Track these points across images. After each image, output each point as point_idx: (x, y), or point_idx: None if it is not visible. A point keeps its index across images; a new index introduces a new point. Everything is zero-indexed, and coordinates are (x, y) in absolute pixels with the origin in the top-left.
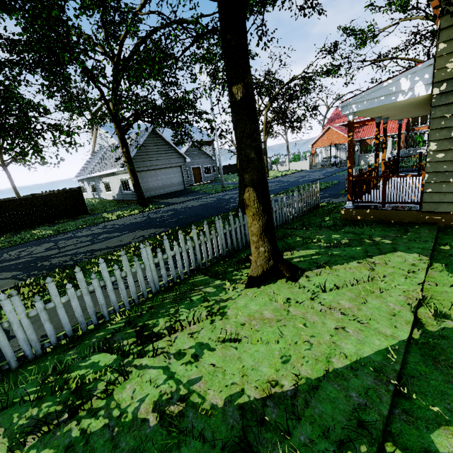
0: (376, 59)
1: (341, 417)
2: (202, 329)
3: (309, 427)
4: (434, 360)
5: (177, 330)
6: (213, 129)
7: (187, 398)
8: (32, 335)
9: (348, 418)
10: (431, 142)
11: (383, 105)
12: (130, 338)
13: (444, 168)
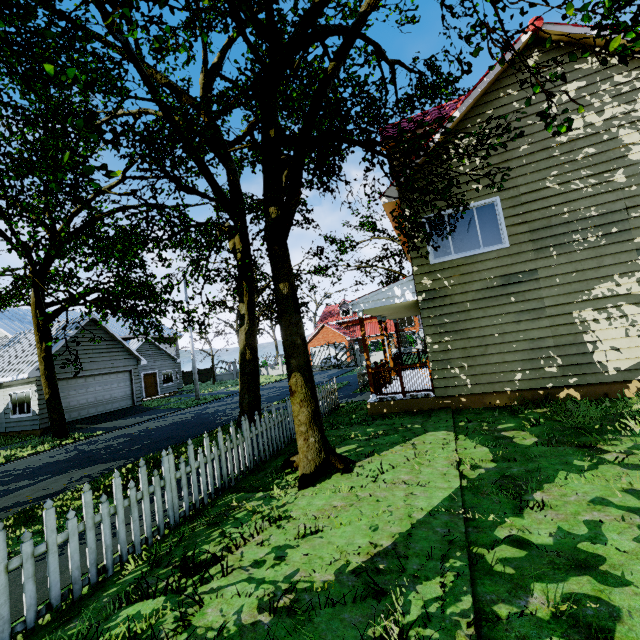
0: (360, 266)
1: (436, 545)
2: (271, 535)
3: (417, 559)
4: (481, 493)
5: (239, 546)
6: (192, 321)
7: (295, 585)
8: (3, 608)
9: (441, 543)
10: (427, 336)
11: (385, 306)
12: (172, 576)
13: (441, 356)
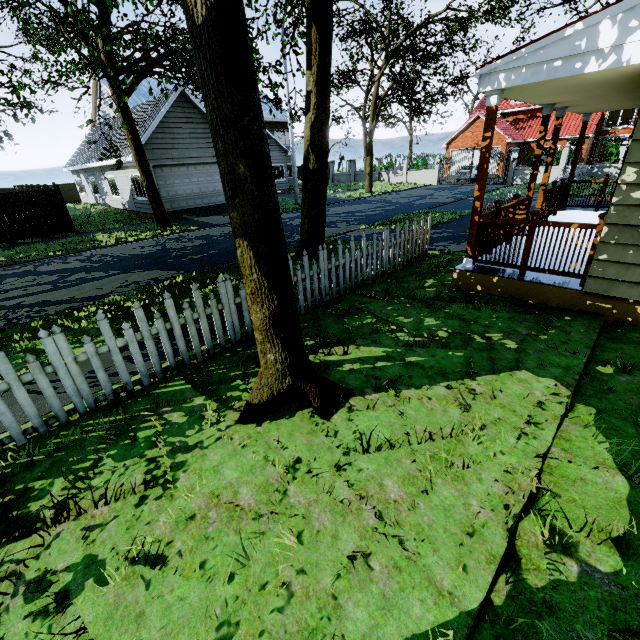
0: None
1: None
2: (114, 519)
3: None
4: None
5: (66, 518)
6: (279, 101)
7: None
8: None
9: None
10: (628, 166)
11: (558, 80)
12: None
13: None
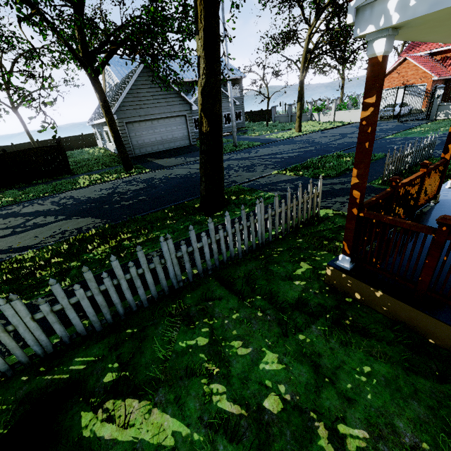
0: None
1: None
2: None
3: None
4: None
5: None
6: None
7: None
8: None
9: None
10: None
11: None
12: None
13: None
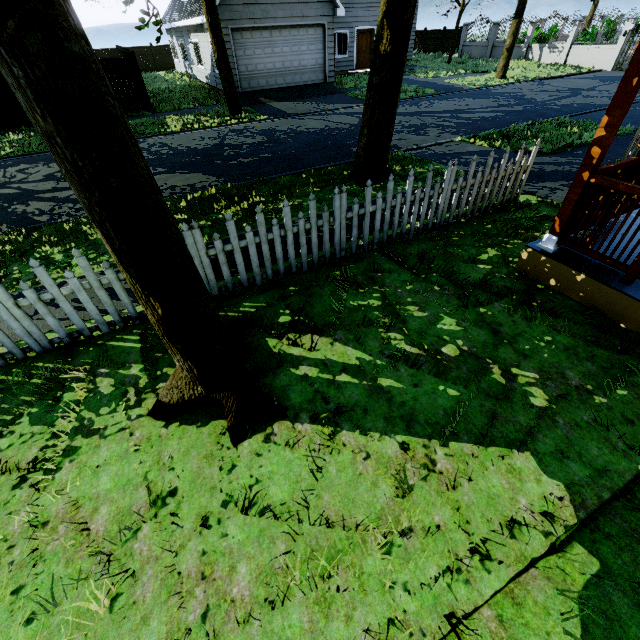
0: None
1: None
2: None
3: None
4: None
5: None
6: None
7: None
8: None
9: None
10: None
11: None
12: None
13: None
